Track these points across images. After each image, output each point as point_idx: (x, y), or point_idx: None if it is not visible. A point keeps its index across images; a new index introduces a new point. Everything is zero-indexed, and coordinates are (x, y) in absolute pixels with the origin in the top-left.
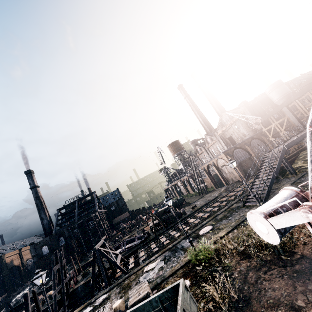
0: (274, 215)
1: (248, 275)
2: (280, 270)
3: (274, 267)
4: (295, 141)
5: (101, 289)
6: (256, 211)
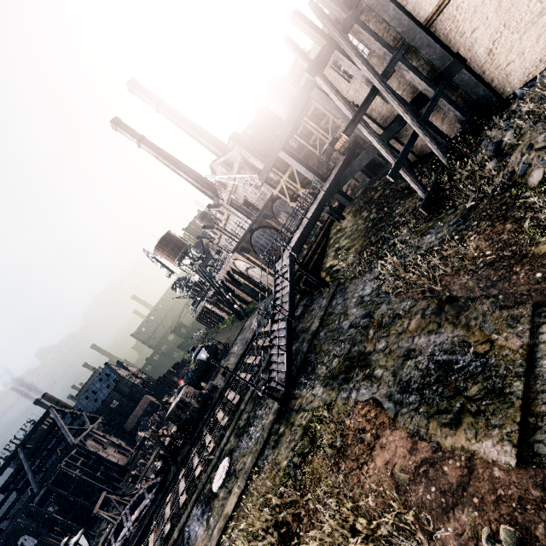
0: None
1: None
2: None
3: None
4: (305, 232)
5: None
6: None
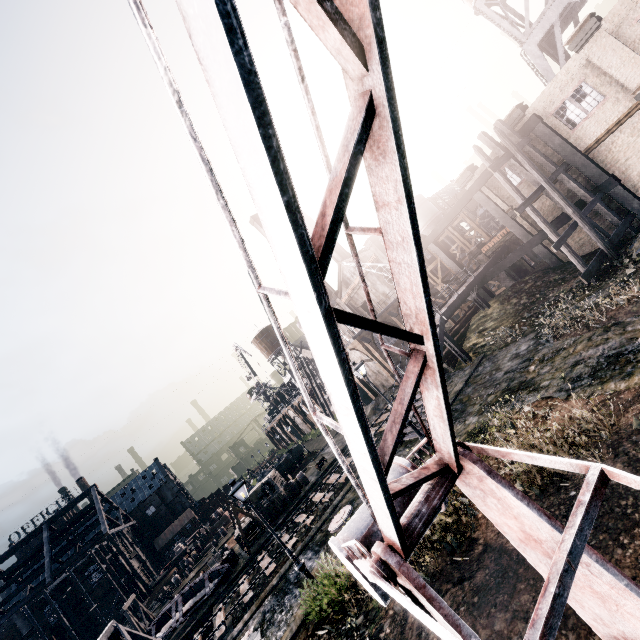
0: (367, 544)
1: (407, 622)
2: (454, 593)
3: (446, 589)
4: (456, 303)
5: None
6: (337, 541)
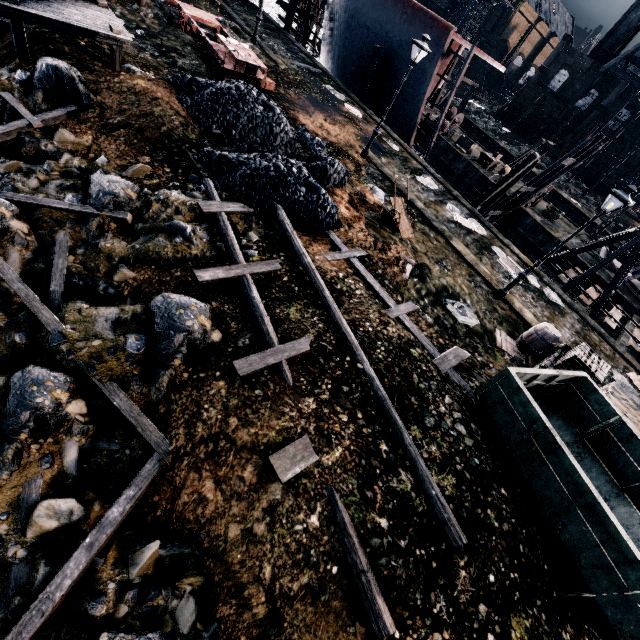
0: None
1: None
2: None
3: None
4: None
5: (535, 260)
6: None
